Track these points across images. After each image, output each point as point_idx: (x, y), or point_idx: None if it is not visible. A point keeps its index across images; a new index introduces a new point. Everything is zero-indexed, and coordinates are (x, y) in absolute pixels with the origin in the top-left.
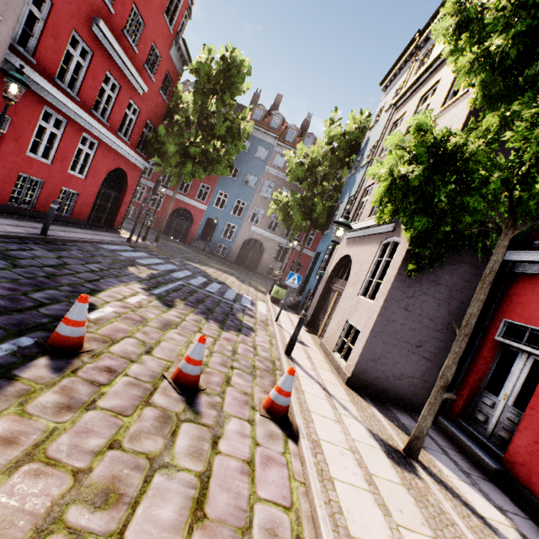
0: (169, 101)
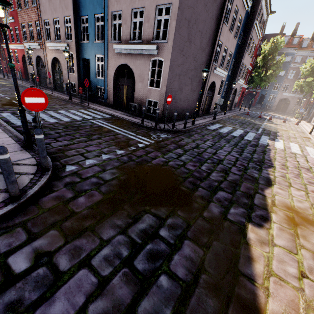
0: (254, 65)
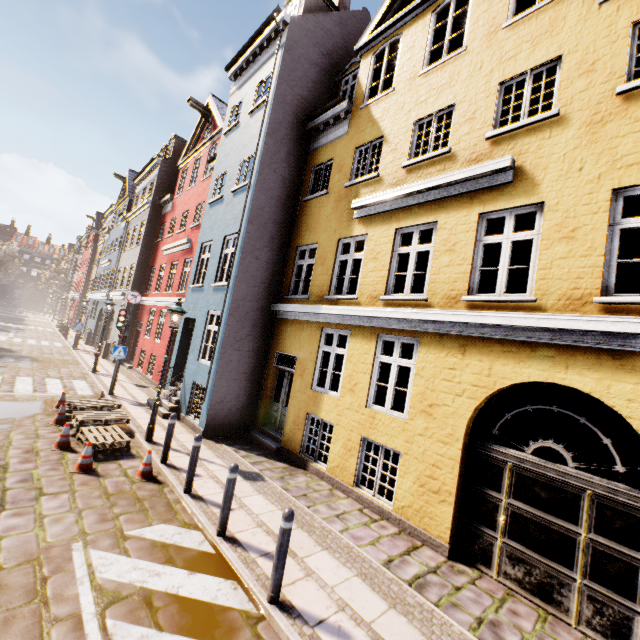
0: None
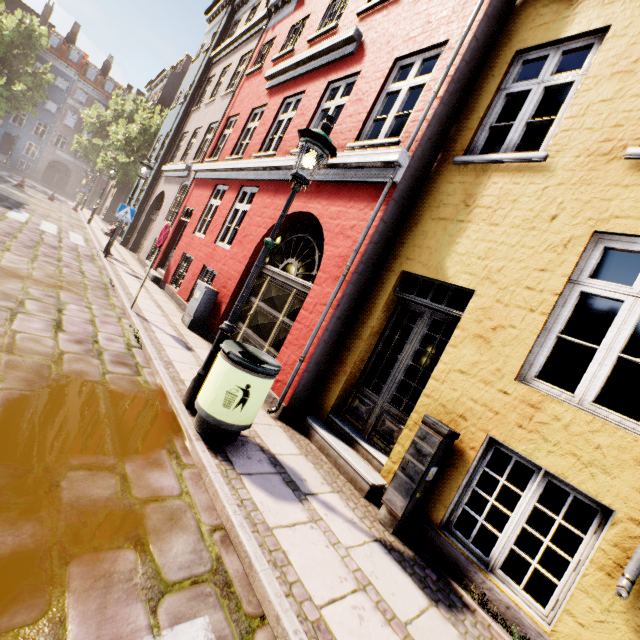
0: None
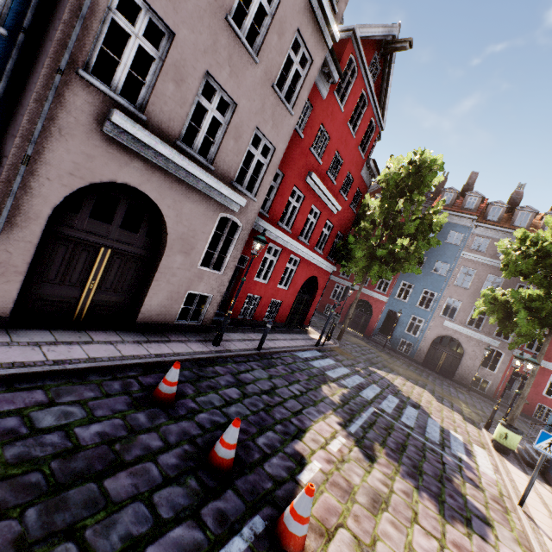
0: (357, 211)
